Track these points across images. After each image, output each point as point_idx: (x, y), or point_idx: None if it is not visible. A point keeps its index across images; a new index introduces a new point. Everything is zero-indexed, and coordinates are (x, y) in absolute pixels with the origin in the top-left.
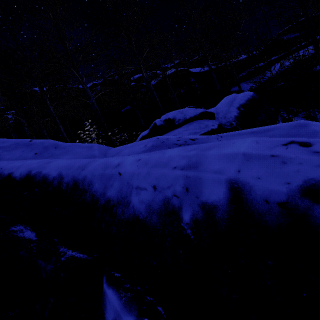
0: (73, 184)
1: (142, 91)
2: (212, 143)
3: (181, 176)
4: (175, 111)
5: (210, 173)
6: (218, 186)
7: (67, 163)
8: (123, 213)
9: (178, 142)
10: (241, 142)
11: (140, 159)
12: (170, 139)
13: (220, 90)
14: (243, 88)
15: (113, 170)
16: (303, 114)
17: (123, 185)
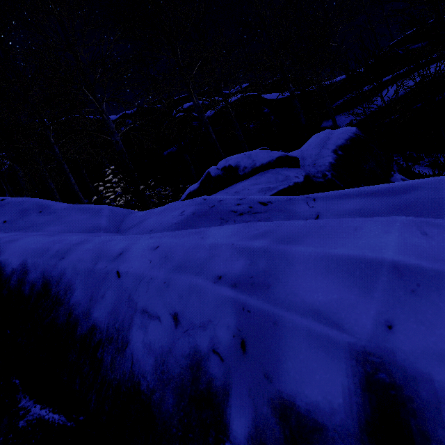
0: (42, 286)
1: (192, 124)
2: (302, 221)
3: (231, 304)
4: (240, 154)
5: (301, 312)
6: (327, 361)
7: (40, 244)
8: (112, 366)
9: (238, 207)
10: (377, 227)
11: (159, 246)
12: (225, 201)
13: (306, 125)
14: (339, 122)
15: (109, 265)
16: (427, 162)
17: (120, 300)
